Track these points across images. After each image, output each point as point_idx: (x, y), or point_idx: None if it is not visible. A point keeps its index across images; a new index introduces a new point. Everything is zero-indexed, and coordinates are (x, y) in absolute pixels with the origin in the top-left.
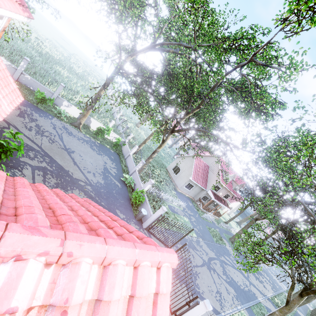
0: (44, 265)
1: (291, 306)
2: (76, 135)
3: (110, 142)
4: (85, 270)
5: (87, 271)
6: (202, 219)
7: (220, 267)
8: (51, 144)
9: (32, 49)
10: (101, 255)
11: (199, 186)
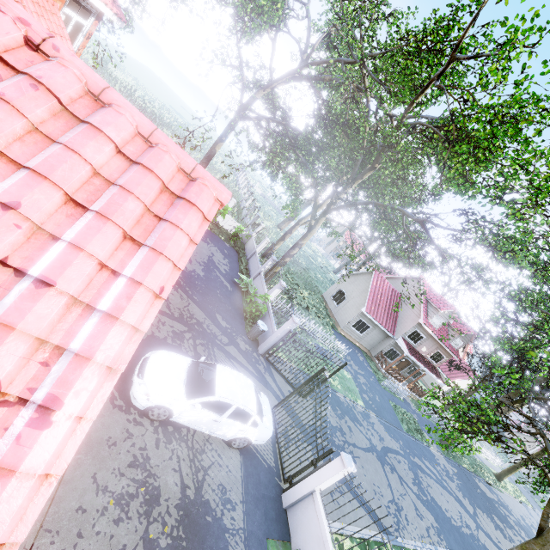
0: (24, 39)
1: (548, 538)
2: None
3: (226, 234)
4: (73, 81)
5: (75, 84)
6: (383, 389)
7: (408, 470)
8: None
9: (133, 104)
10: (99, 83)
11: (381, 328)
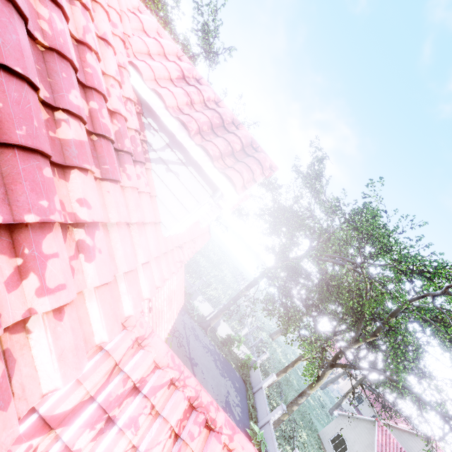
0: None
1: None
2: (202, 340)
3: (236, 359)
4: None
5: None
6: None
7: None
8: (178, 349)
9: None
10: None
11: None
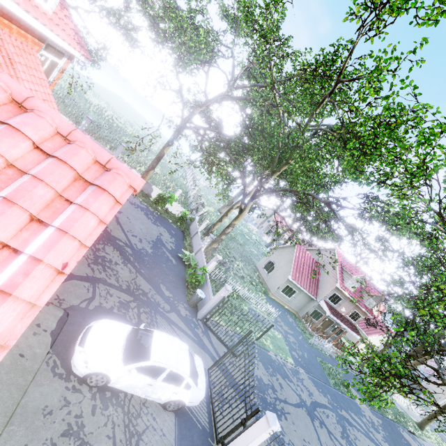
0: None
1: None
2: (130, 199)
3: (174, 218)
4: None
5: (0, 94)
6: (310, 346)
7: (336, 424)
8: None
9: (103, 121)
10: (22, 93)
11: (305, 293)
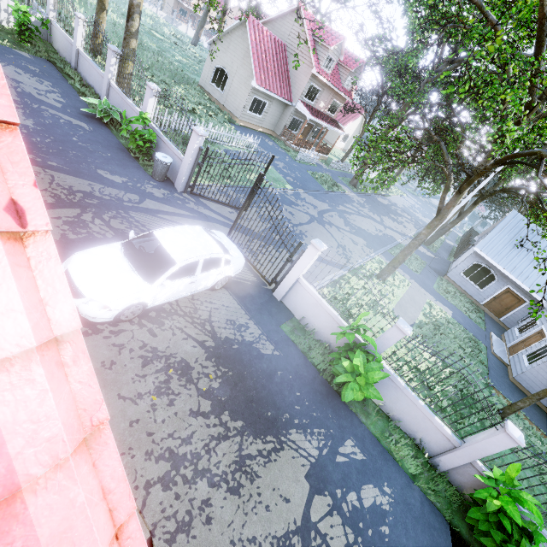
0: None
1: (444, 213)
2: None
3: (6, 33)
4: None
5: None
6: (298, 164)
7: (339, 219)
8: None
9: None
10: None
11: (277, 100)
